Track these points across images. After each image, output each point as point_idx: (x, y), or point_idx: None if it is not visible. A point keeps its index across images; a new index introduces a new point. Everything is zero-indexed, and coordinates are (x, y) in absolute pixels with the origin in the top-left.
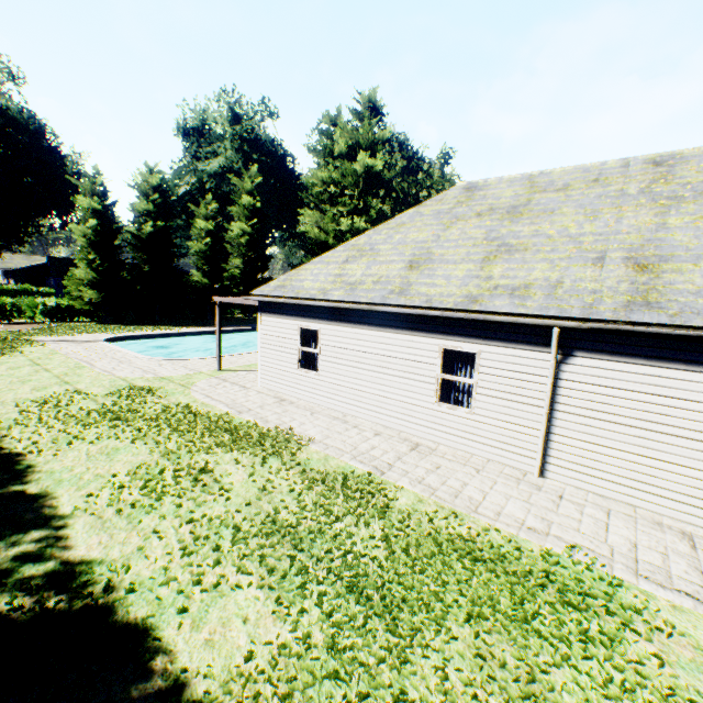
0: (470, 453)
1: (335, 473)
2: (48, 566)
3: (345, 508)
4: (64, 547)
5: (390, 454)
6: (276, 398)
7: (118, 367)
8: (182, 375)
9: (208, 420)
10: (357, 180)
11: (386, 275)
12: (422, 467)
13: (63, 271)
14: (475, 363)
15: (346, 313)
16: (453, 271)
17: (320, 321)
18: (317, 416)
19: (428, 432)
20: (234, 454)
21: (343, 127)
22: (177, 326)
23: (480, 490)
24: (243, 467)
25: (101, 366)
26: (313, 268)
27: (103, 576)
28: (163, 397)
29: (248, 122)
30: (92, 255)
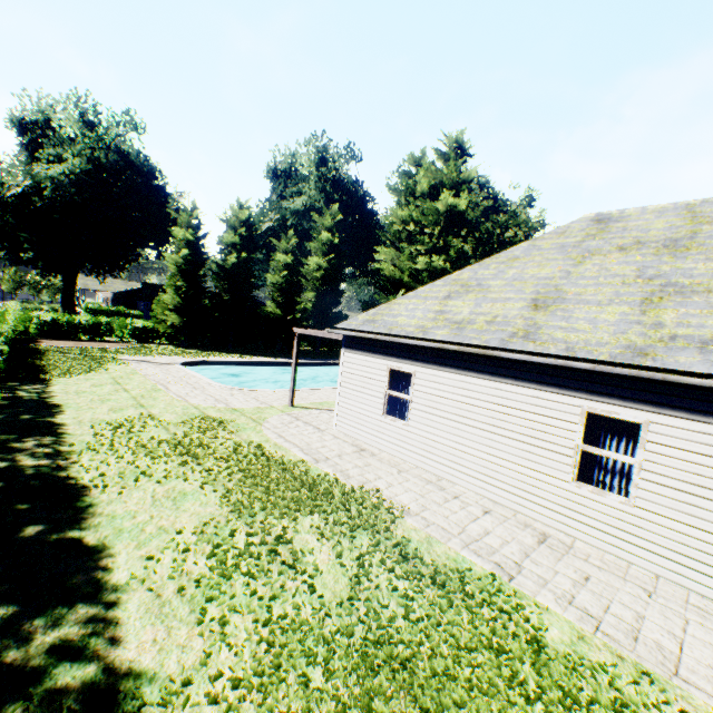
0: (625, 559)
1: (447, 569)
2: (87, 672)
3: (473, 633)
4: (110, 640)
5: (512, 545)
6: (354, 446)
7: (191, 393)
8: (253, 407)
9: (282, 466)
10: (438, 219)
11: (502, 314)
12: (563, 574)
13: (152, 296)
14: (633, 435)
15: (449, 356)
16: (598, 314)
17: (414, 362)
18: (406, 476)
19: (558, 519)
20: (314, 518)
21: (427, 168)
22: (248, 355)
23: (668, 632)
24: (327, 540)
25: (176, 390)
26: (407, 303)
27: (153, 706)
28: (234, 431)
29: (333, 164)
30: (180, 282)
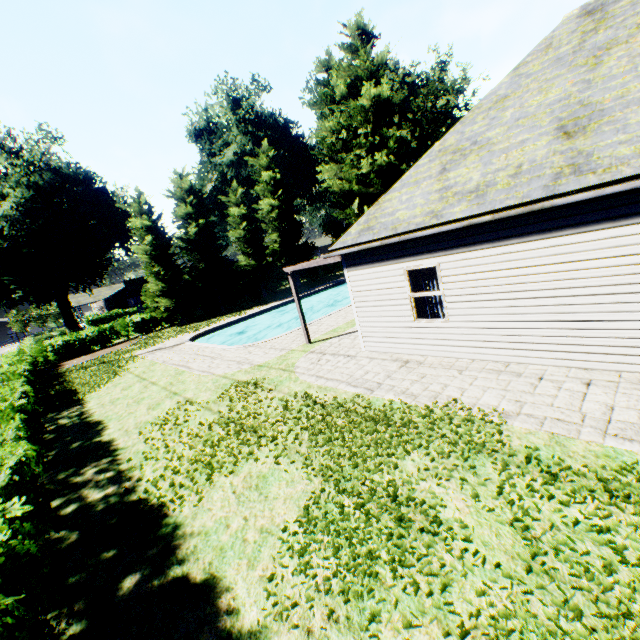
0: None
1: (611, 472)
2: None
3: None
4: None
5: None
6: (395, 361)
7: (212, 364)
8: (276, 357)
9: (341, 409)
10: (366, 116)
11: (526, 160)
12: None
13: (138, 290)
14: None
15: (477, 231)
16: None
17: (435, 254)
18: (470, 374)
19: None
20: (414, 458)
21: (338, 67)
22: (242, 311)
23: None
24: (446, 481)
25: (197, 367)
26: (398, 195)
27: None
28: (272, 389)
29: (247, 102)
30: (156, 268)
